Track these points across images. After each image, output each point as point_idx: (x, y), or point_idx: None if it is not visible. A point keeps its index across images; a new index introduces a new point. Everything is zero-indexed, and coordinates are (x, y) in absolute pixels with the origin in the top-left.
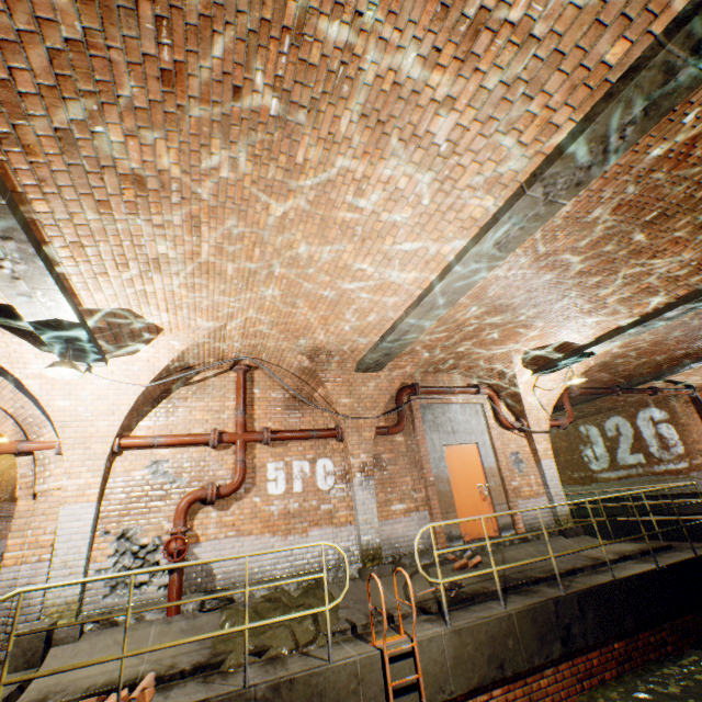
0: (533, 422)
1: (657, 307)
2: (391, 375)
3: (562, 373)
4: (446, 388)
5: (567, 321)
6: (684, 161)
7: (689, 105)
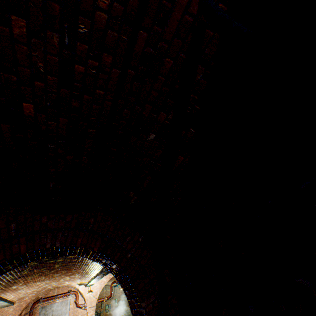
0: (89, 303)
1: (91, 279)
2: (21, 303)
3: (100, 282)
4: (56, 296)
5: (74, 280)
6: (36, 280)
7: (9, 288)
